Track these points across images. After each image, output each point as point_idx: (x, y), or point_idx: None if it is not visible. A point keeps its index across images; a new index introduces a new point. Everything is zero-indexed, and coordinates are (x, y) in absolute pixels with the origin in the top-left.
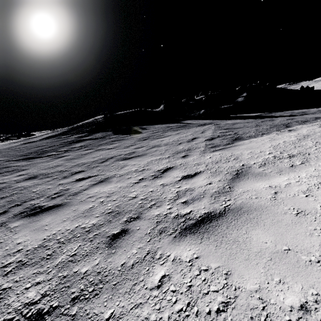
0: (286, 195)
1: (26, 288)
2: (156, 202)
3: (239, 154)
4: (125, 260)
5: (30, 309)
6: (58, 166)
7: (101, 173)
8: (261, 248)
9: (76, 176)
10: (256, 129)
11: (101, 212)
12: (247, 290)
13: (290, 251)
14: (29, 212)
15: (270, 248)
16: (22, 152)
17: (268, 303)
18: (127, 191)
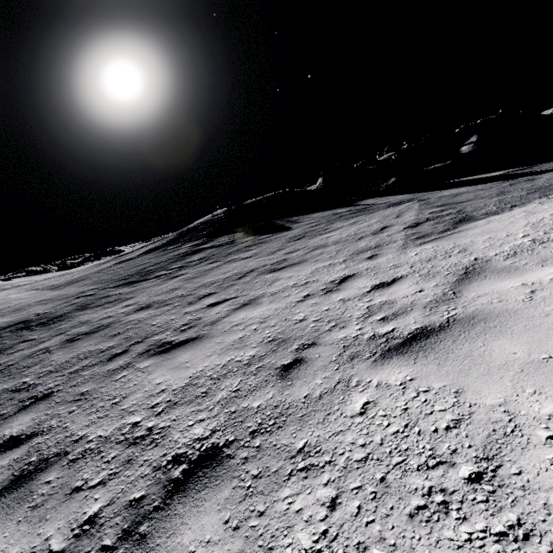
0: (550, 292)
1: (190, 425)
2: (337, 323)
3: (468, 243)
4: (308, 392)
5: (202, 444)
6: (176, 290)
7: (242, 294)
8: (507, 359)
9: (207, 301)
10: (499, 199)
11: (257, 342)
12: (486, 405)
13: (552, 359)
14: (157, 350)
15: (521, 359)
16: (120, 275)
17: (517, 414)
18: (288, 313)
